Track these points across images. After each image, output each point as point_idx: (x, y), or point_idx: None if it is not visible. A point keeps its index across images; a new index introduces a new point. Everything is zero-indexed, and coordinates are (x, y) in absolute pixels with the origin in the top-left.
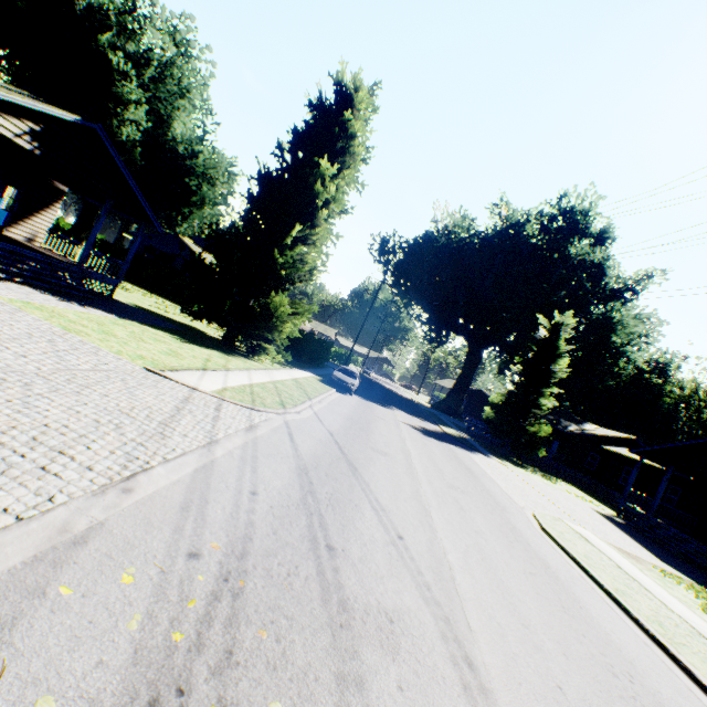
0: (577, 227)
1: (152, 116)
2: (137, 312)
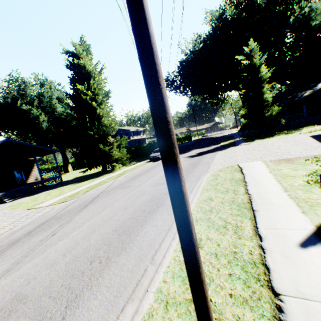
0: None
1: (50, 113)
2: (70, 181)
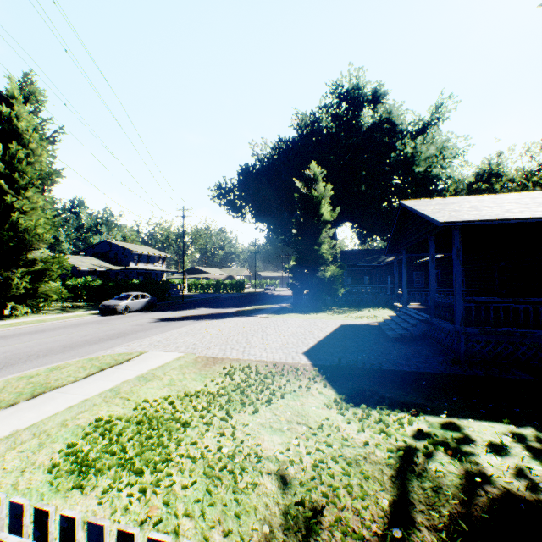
0: (357, 101)
1: None
2: None
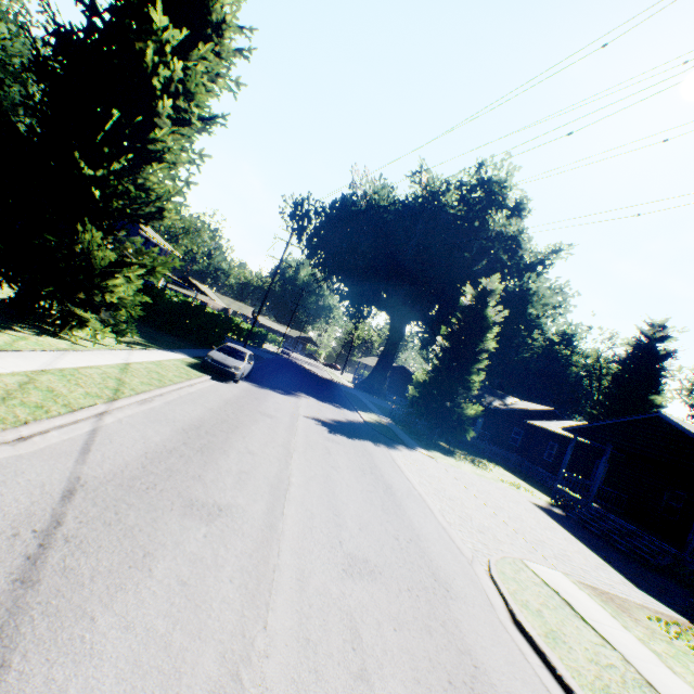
0: (494, 198)
1: None
2: None
